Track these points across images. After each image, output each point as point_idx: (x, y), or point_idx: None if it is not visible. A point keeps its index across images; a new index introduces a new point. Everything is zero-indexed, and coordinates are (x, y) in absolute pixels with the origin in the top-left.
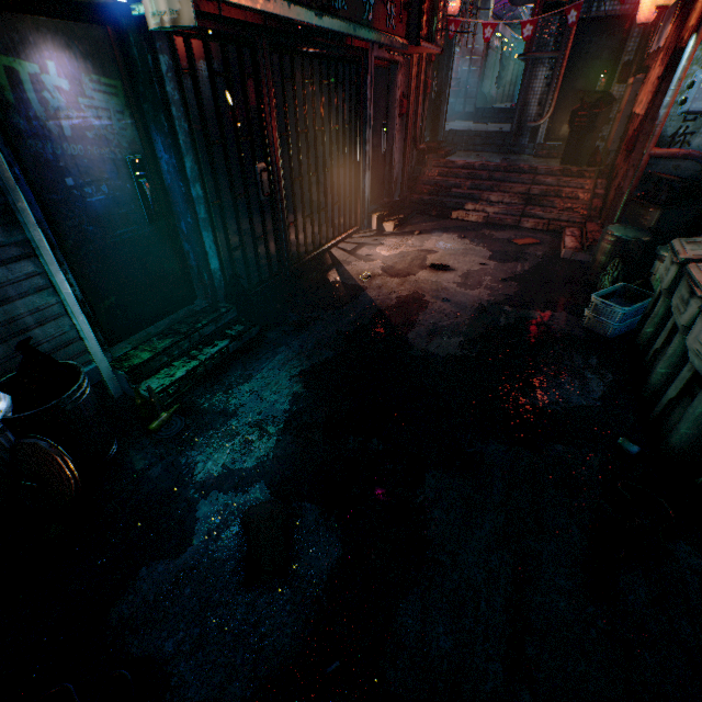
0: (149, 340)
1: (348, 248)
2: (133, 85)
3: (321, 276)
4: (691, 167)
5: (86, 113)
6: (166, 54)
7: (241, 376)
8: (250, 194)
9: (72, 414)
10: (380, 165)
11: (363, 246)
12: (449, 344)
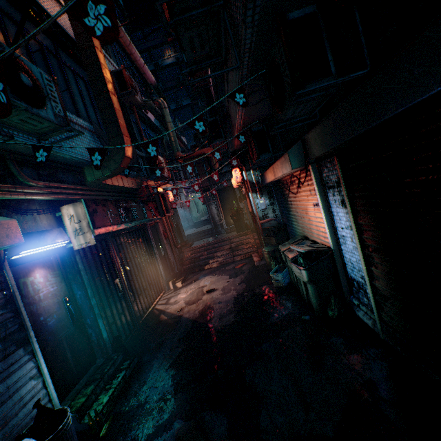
0: (80, 392)
1: (163, 302)
2: (65, 270)
3: (157, 320)
4: (274, 222)
5: (48, 287)
6: (78, 255)
7: (140, 384)
8: (113, 294)
9: (68, 432)
10: (164, 260)
11: (171, 298)
12: (230, 318)
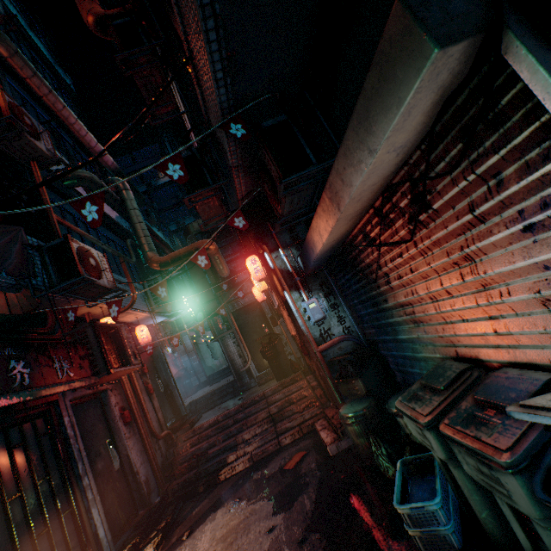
0: None
1: None
2: None
3: None
4: (347, 344)
5: None
6: None
7: None
8: None
9: None
10: (118, 481)
11: None
12: None
